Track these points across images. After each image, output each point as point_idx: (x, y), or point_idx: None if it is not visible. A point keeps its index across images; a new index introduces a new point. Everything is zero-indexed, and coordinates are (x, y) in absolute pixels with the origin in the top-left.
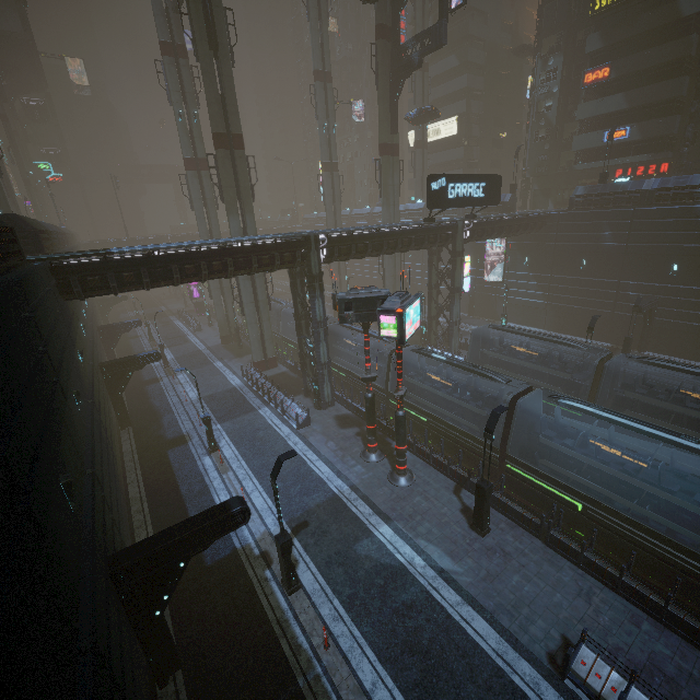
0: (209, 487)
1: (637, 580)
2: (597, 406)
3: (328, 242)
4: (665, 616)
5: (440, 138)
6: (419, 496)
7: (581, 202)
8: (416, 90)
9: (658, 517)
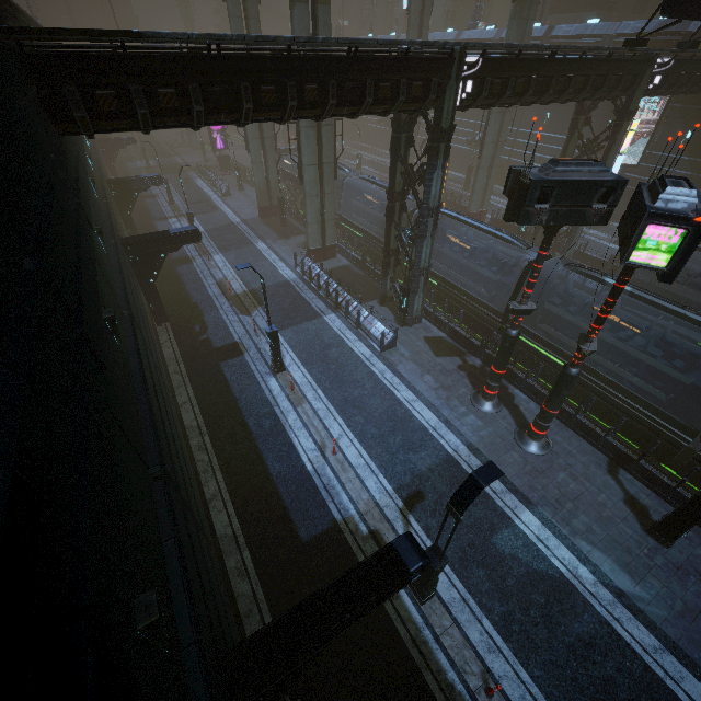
0: (283, 423)
1: None
2: None
3: (481, 66)
4: None
5: None
6: (563, 471)
7: None
8: None
9: None
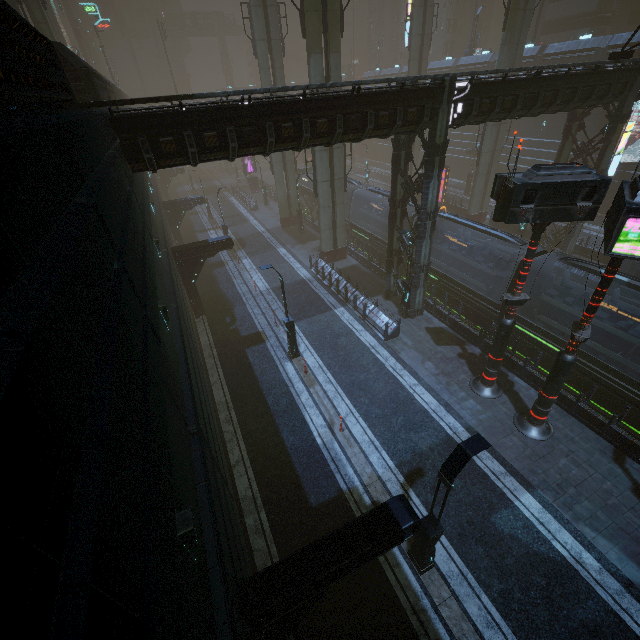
0: (297, 402)
1: None
2: None
3: (470, 90)
4: None
5: None
6: (564, 457)
7: None
8: None
9: None
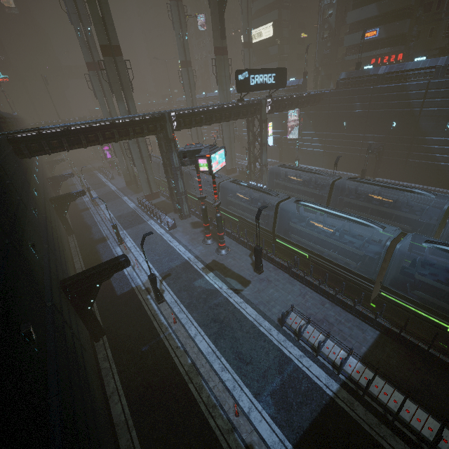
0: None
1: (333, 289)
2: (316, 203)
3: (176, 117)
4: (336, 300)
5: (262, 39)
6: (230, 258)
7: (343, 83)
8: (242, 3)
9: (339, 256)
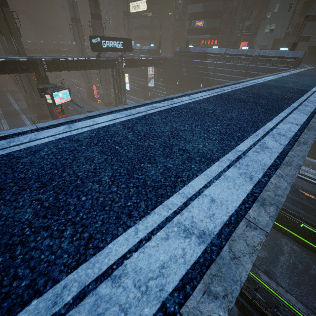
0: None
1: None
2: None
3: (46, 62)
4: None
5: (140, 10)
6: None
7: (177, 54)
8: None
9: None
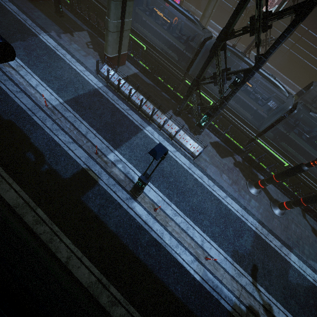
0: (164, 246)
1: None
2: None
3: None
4: None
5: None
6: (293, 223)
7: None
8: None
9: None
